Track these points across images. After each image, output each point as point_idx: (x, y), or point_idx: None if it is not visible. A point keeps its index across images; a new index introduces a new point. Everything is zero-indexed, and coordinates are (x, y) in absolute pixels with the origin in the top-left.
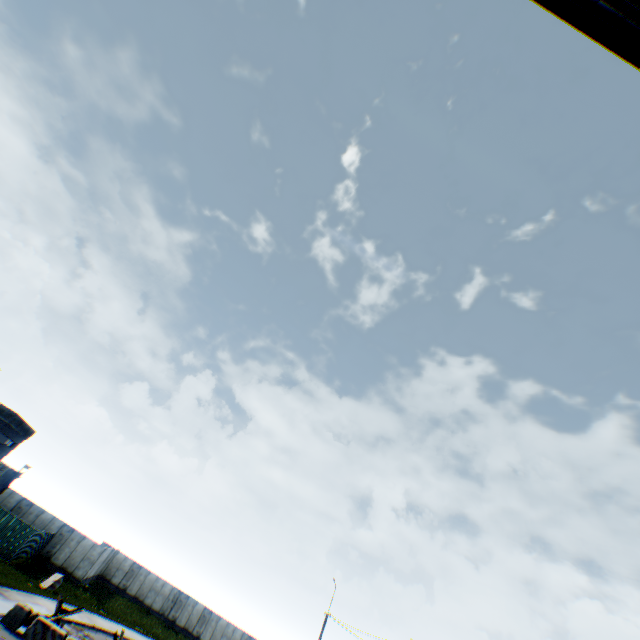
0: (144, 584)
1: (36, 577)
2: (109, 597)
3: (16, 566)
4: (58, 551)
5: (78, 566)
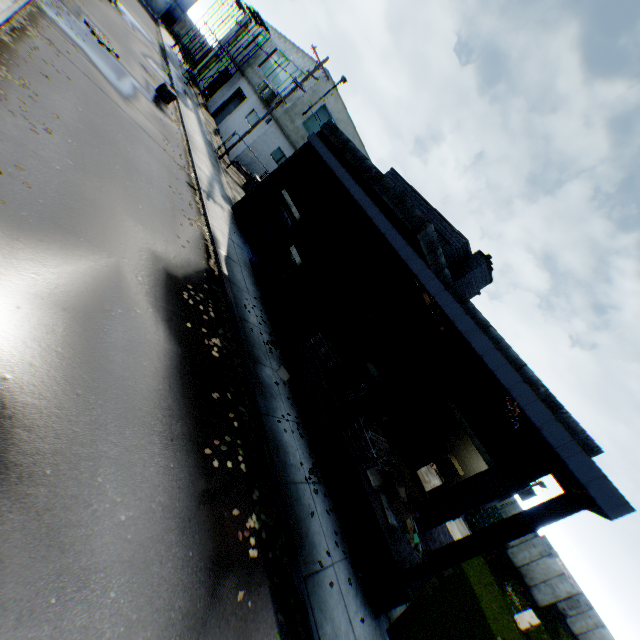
0: (590, 632)
1: (503, 588)
2: None
3: (484, 557)
4: (514, 545)
5: (535, 584)
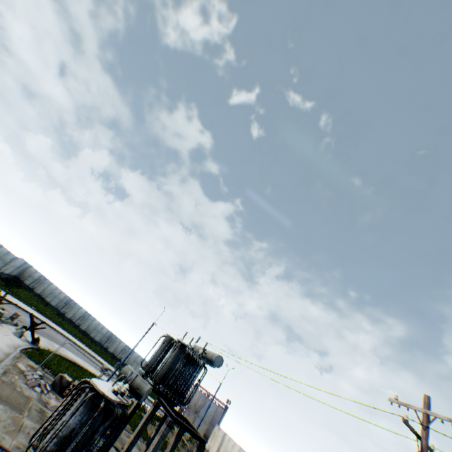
0: (47, 290)
1: None
2: (17, 287)
3: None
4: None
5: None
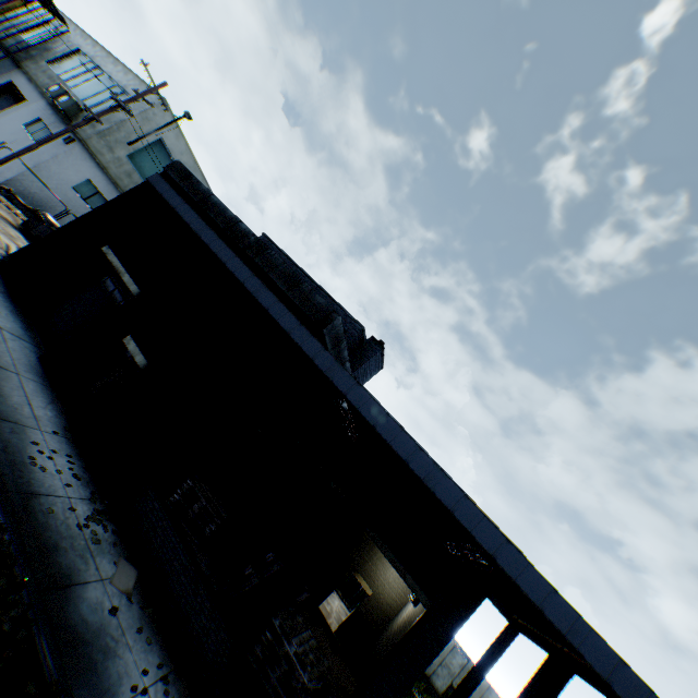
0: None
1: None
2: None
3: None
4: None
5: (434, 670)
